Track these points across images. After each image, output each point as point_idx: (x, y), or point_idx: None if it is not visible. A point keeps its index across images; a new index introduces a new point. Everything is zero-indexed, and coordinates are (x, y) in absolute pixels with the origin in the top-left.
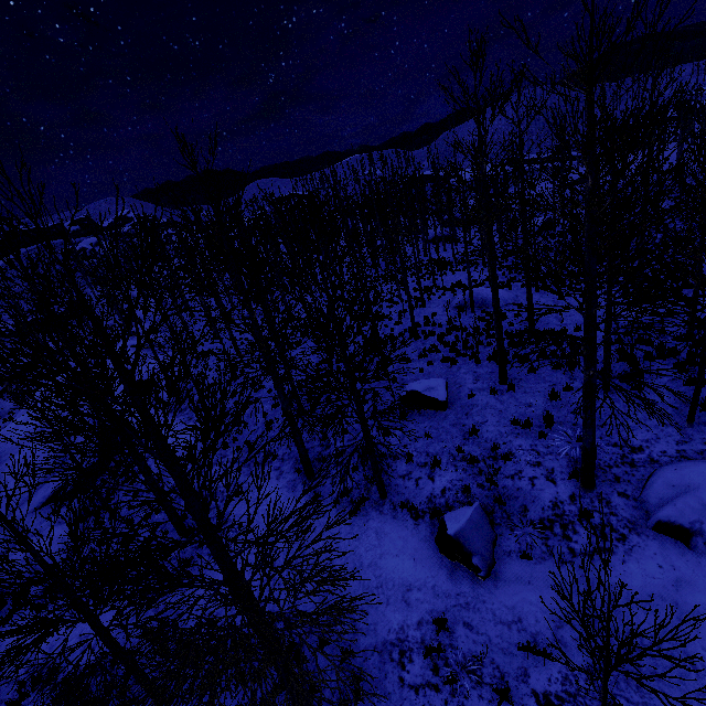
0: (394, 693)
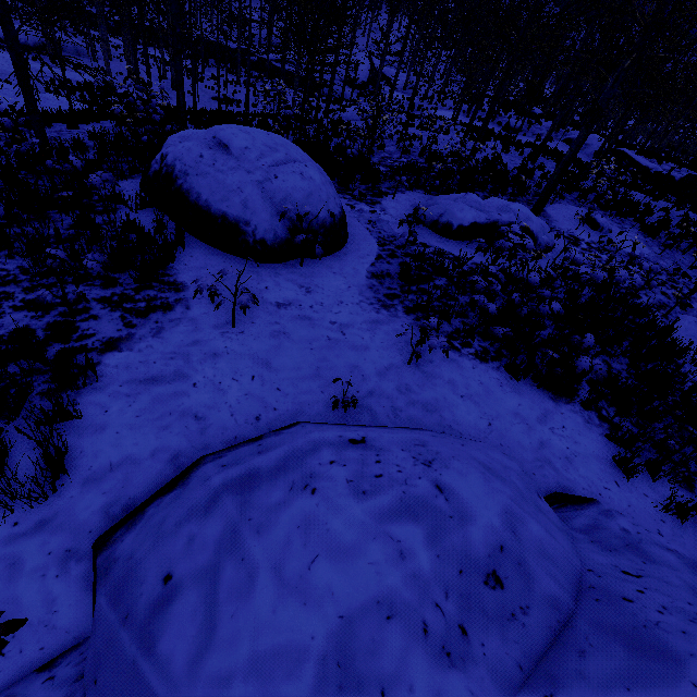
0: None
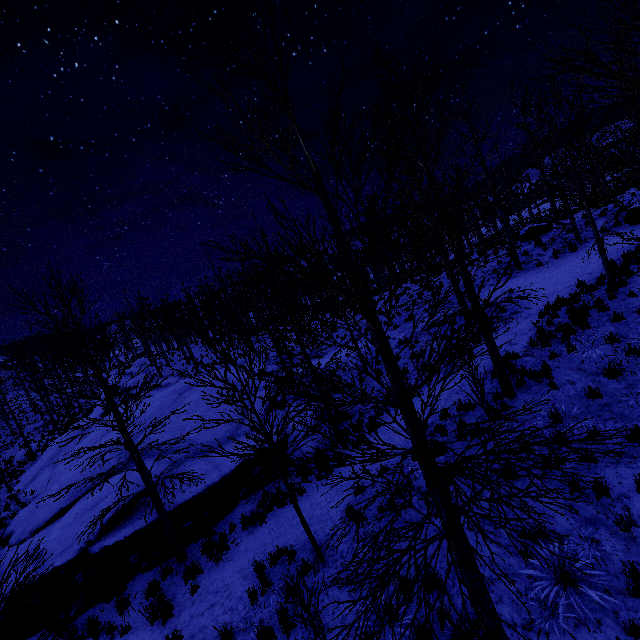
0: None
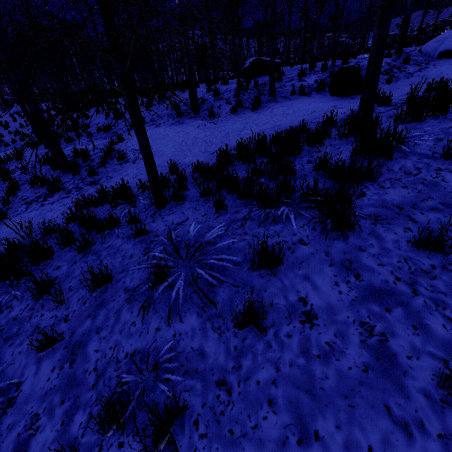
0: (382, 115)
